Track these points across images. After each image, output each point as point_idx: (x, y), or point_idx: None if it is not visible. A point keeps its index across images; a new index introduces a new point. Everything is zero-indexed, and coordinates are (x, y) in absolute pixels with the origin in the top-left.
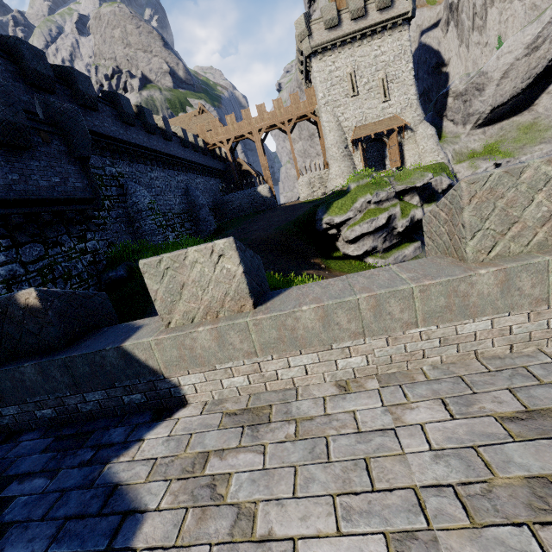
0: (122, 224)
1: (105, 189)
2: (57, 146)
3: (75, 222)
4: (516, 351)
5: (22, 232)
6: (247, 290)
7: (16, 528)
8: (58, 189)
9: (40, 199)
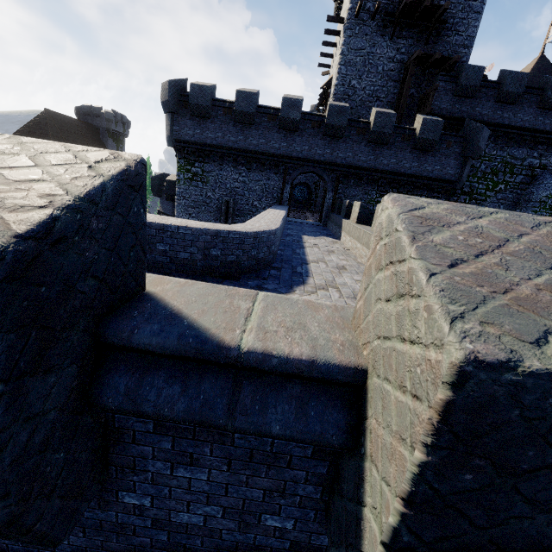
0: (501, 205)
1: (510, 176)
2: (454, 149)
3: (435, 192)
4: (358, 258)
5: (403, 188)
6: (356, 217)
7: (312, 233)
8: (434, 172)
9: (420, 176)
